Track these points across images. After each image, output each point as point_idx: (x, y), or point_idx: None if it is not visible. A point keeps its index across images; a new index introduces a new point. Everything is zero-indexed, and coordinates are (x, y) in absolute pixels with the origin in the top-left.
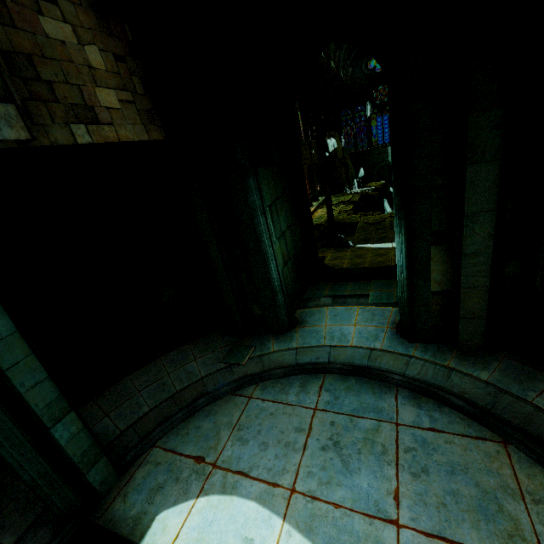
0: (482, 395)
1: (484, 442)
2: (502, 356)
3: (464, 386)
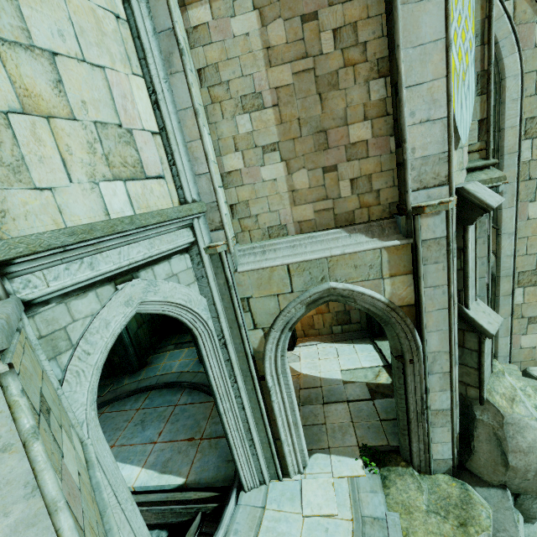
0: None
1: (208, 403)
2: None
3: None
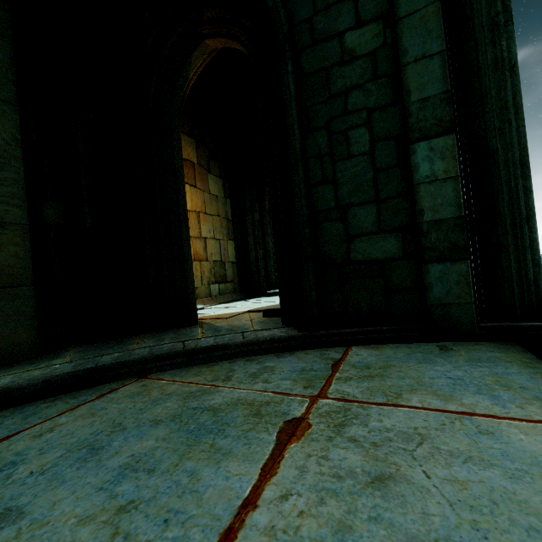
0: (71, 368)
1: (116, 392)
2: (72, 347)
3: (31, 376)
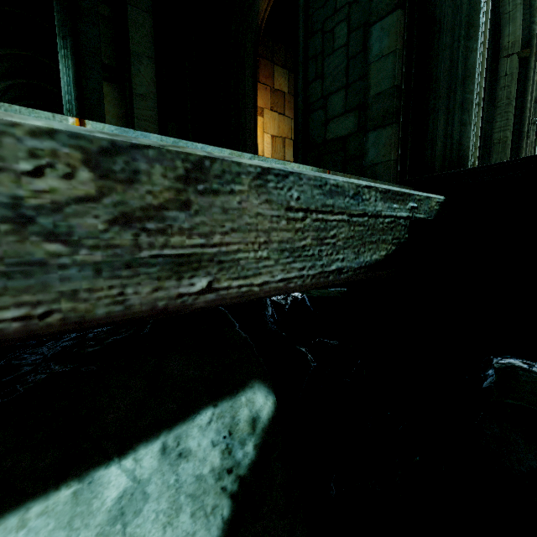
0: None
1: None
2: None
3: None
